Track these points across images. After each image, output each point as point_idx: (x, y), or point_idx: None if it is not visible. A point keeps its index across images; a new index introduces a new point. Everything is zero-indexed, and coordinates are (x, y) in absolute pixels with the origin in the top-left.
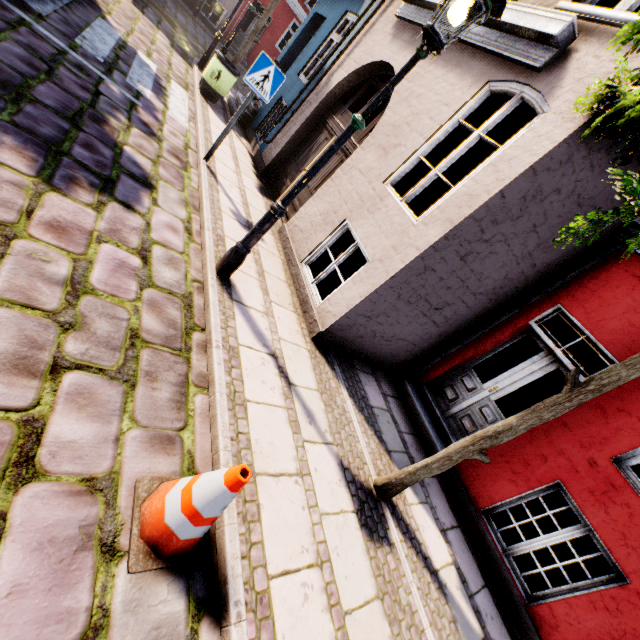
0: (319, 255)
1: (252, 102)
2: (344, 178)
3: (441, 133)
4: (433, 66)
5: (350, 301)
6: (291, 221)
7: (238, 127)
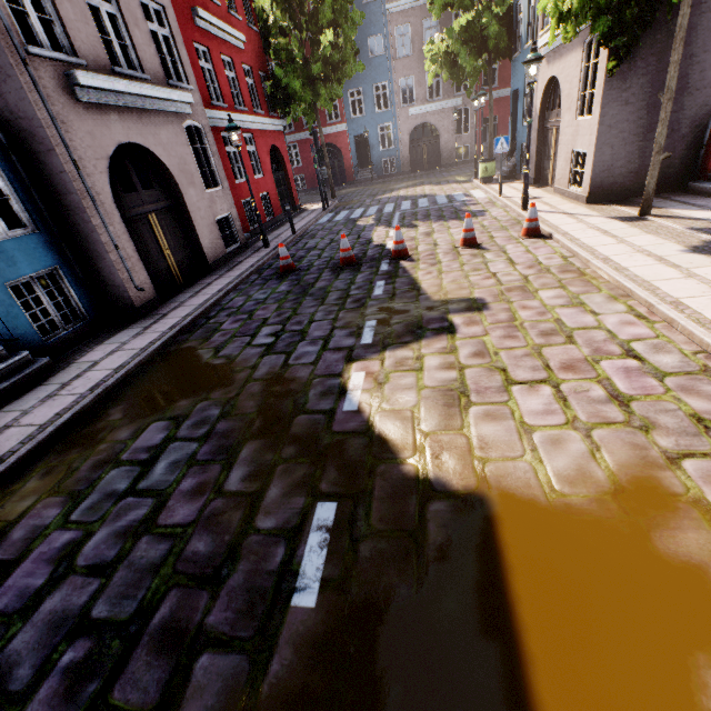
0: (573, 176)
1: (510, 164)
2: (562, 138)
3: (581, 78)
4: (566, 59)
5: (588, 173)
6: (555, 181)
7: (510, 181)
